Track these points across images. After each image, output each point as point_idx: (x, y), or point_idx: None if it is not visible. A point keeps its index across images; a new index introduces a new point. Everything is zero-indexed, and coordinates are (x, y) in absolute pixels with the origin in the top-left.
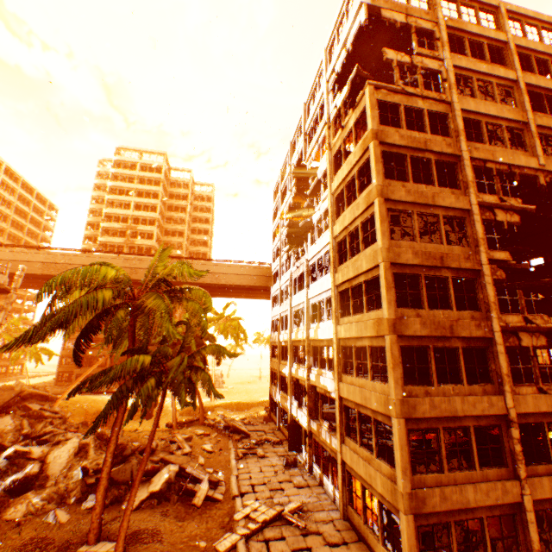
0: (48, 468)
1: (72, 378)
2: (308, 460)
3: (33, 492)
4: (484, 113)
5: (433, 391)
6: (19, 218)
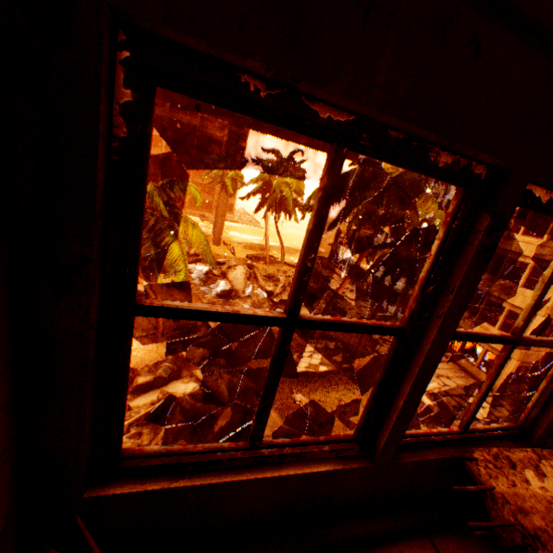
0: (233, 285)
1: None
2: (395, 310)
3: (239, 300)
4: None
5: None
6: None
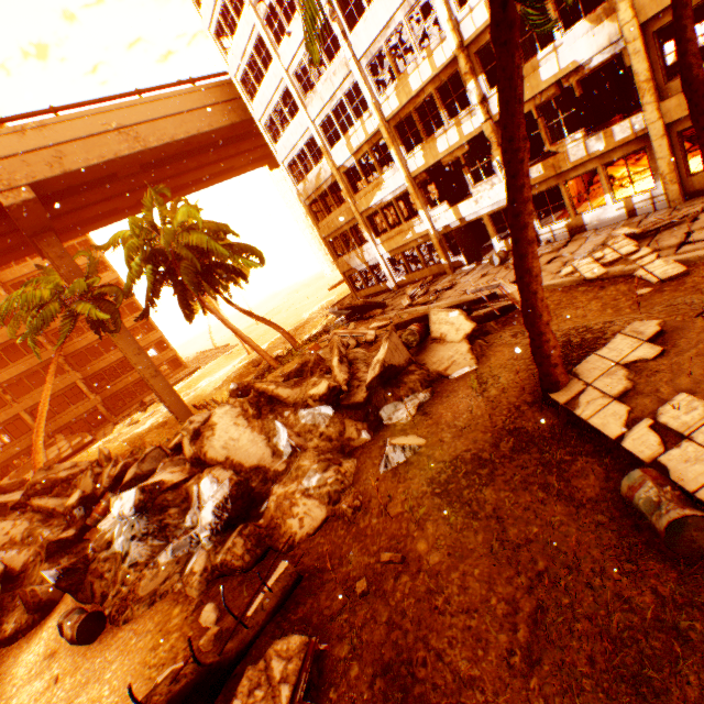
0: (239, 463)
1: None
2: None
3: (282, 486)
4: None
5: None
6: None
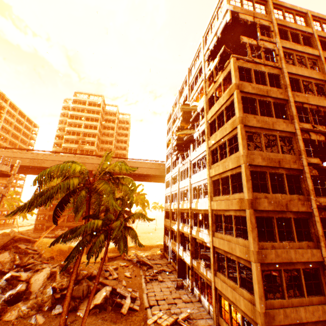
0: (31, 287)
1: (43, 227)
2: (190, 284)
3: (22, 302)
4: (301, 74)
5: (276, 245)
6: (16, 132)
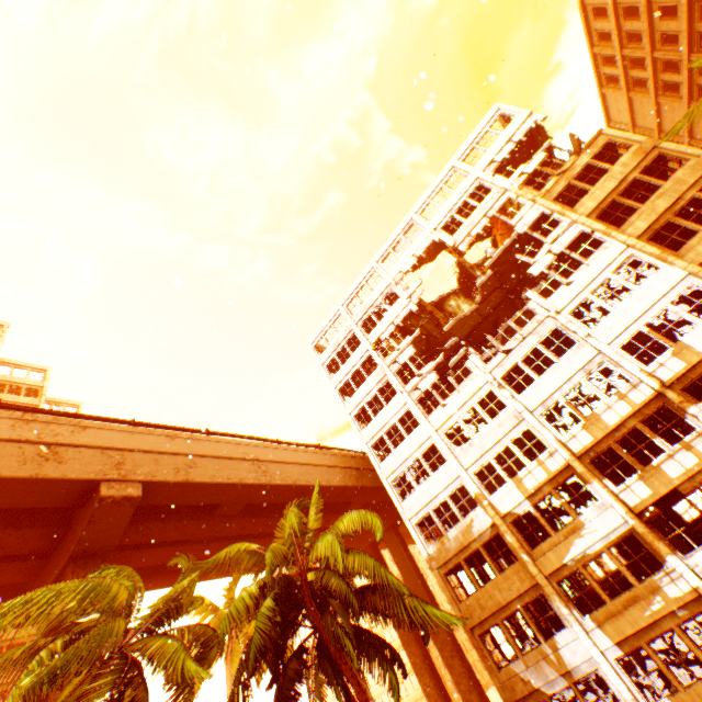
0: None
1: None
2: None
3: None
4: None
5: None
6: None
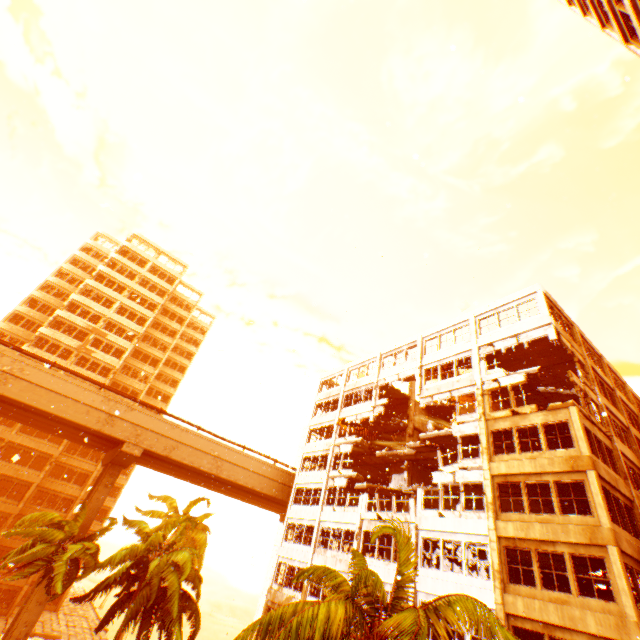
0: None
1: None
2: None
3: None
4: (627, 456)
5: None
6: None
